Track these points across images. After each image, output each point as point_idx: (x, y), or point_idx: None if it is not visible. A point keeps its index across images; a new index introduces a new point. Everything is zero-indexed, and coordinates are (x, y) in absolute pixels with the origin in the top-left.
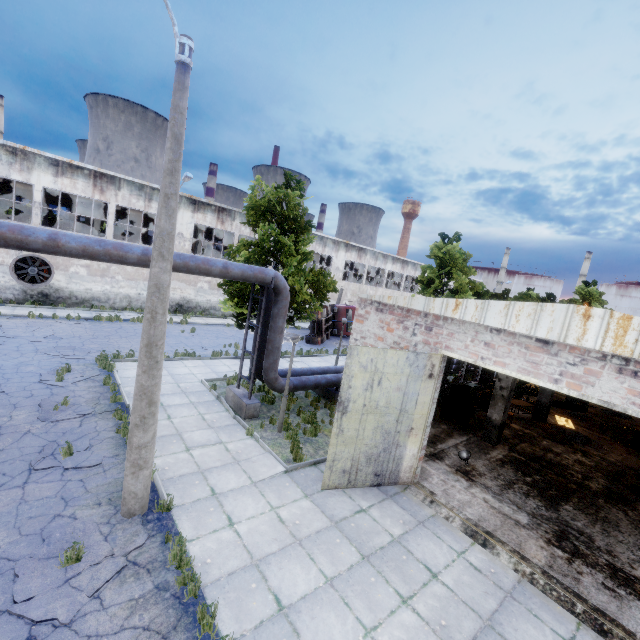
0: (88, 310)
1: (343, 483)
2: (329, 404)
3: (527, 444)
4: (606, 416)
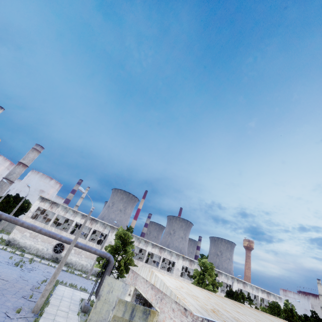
0: (67, 267)
1: None
2: None
3: None
4: None
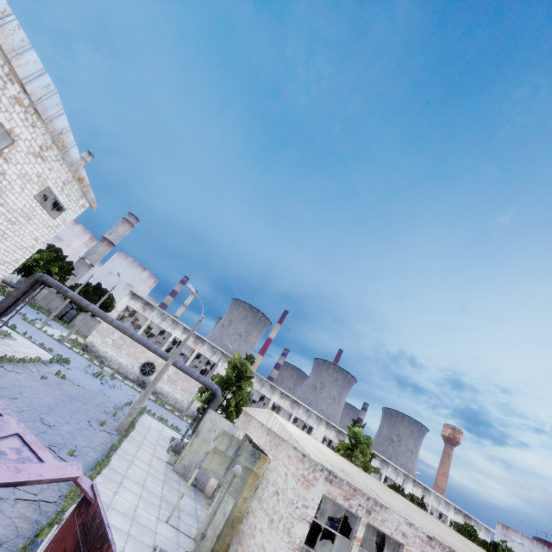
0: (155, 398)
1: (181, 472)
2: None
3: None
4: None
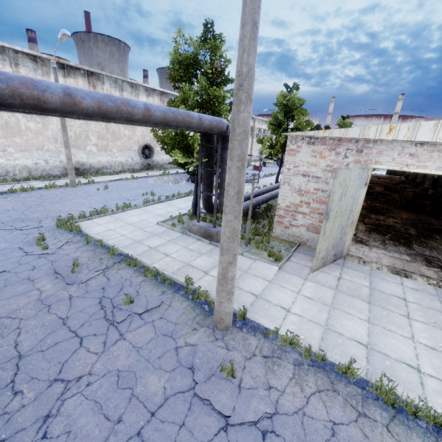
0: None
1: (321, 265)
2: (257, 220)
3: (367, 219)
4: (380, 196)
